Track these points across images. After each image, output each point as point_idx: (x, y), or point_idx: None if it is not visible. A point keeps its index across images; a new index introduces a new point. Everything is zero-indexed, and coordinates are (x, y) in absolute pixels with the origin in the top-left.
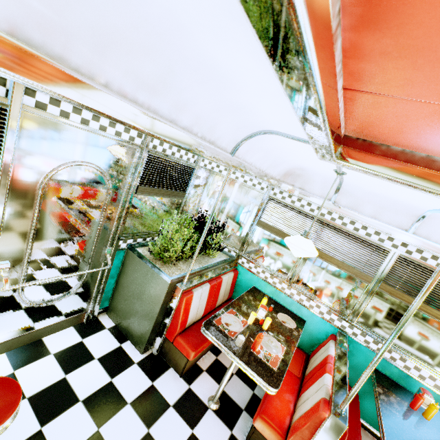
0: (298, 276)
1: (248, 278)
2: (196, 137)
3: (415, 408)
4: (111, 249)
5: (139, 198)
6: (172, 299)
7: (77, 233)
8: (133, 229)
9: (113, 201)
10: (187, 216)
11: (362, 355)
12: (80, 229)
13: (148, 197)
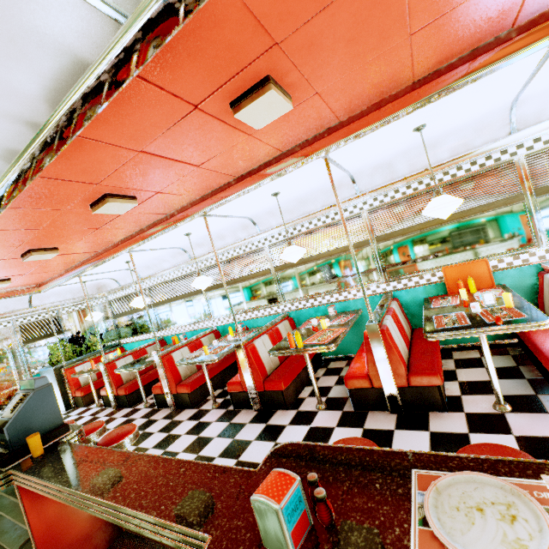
0: (139, 328)
1: (129, 348)
2: (1, 314)
3: (174, 343)
4: (29, 375)
5: (31, 346)
6: (63, 376)
7: (2, 374)
8: (39, 362)
9: (13, 354)
10: (59, 339)
11: (171, 340)
12: (3, 372)
13: (38, 343)
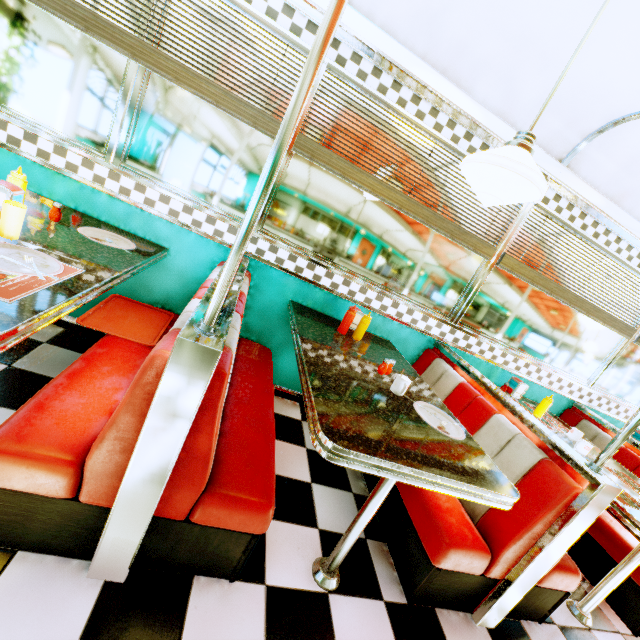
0: (131, 141)
1: None
2: None
3: (345, 330)
4: None
5: None
6: None
7: None
8: None
9: None
10: None
11: (274, 287)
12: None
13: None
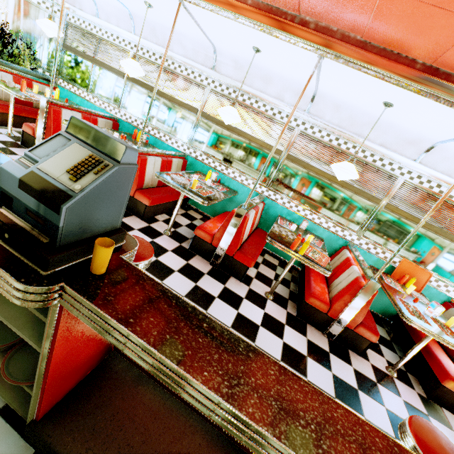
0: (92, 85)
1: (66, 95)
2: None
3: (133, 137)
4: None
5: None
6: None
7: None
8: None
9: None
10: None
11: (126, 129)
12: None
13: None
